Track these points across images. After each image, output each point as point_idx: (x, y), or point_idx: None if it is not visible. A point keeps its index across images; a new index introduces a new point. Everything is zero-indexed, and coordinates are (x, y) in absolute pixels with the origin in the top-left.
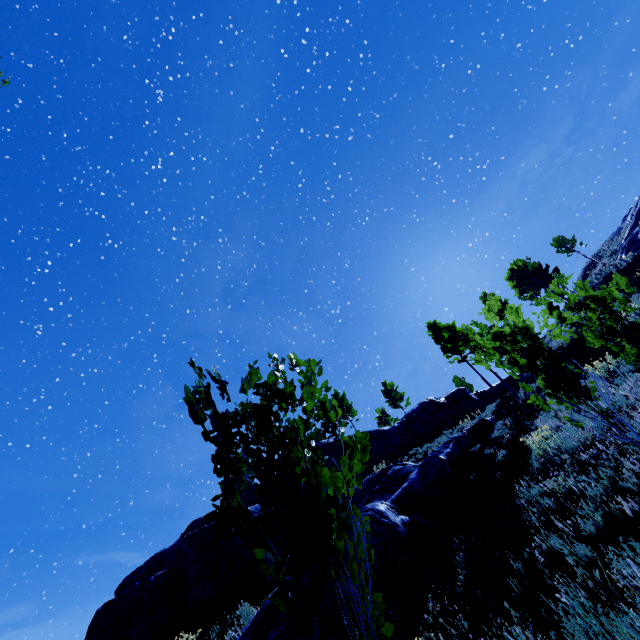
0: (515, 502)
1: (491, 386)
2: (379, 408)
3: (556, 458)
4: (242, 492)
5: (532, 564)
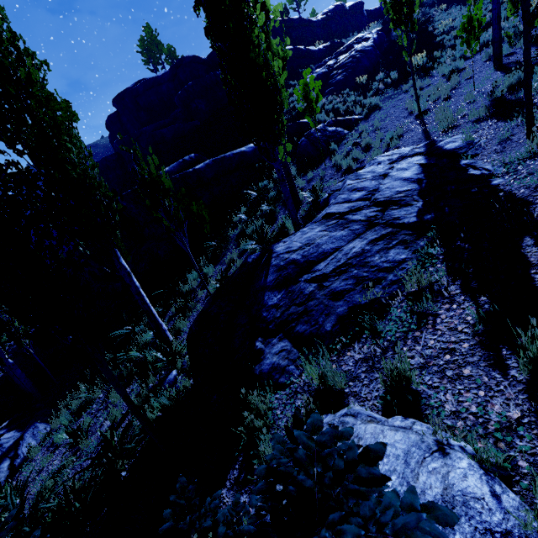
0: (432, 42)
1: (382, 6)
2: (282, 3)
3: (452, 28)
4: (165, 55)
5: (442, 48)
